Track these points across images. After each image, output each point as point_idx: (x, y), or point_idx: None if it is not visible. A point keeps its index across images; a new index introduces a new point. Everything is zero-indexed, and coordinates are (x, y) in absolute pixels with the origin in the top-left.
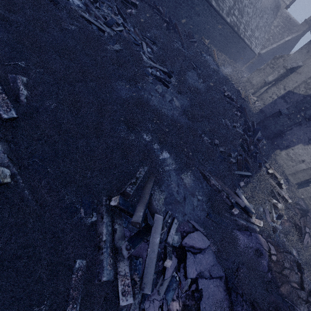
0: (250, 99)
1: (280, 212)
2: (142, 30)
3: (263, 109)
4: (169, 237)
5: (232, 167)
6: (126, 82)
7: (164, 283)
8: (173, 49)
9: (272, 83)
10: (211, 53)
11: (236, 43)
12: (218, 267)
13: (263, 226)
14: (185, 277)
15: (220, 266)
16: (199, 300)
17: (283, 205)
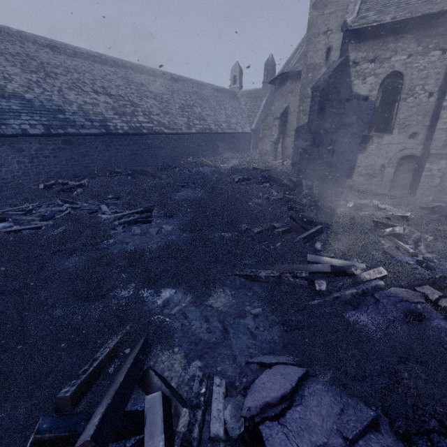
0: (273, 165)
1: (414, 237)
2: (97, 197)
3: (293, 162)
4: (213, 424)
5: (286, 238)
6: (77, 253)
7: None
8: (145, 188)
9: (281, 137)
10: (202, 164)
11: (221, 139)
12: (356, 405)
13: (395, 272)
14: None
15: (360, 400)
16: None
17: (406, 226)
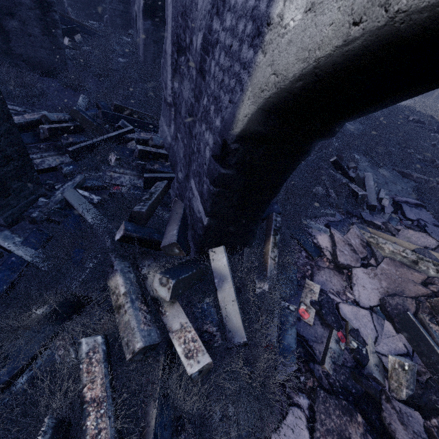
0: None
1: None
2: None
3: None
4: (380, 196)
5: None
6: None
7: (385, 215)
8: None
9: None
10: None
11: None
12: None
13: None
14: (405, 218)
15: None
16: (425, 228)
17: None
